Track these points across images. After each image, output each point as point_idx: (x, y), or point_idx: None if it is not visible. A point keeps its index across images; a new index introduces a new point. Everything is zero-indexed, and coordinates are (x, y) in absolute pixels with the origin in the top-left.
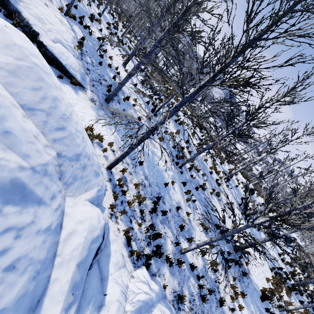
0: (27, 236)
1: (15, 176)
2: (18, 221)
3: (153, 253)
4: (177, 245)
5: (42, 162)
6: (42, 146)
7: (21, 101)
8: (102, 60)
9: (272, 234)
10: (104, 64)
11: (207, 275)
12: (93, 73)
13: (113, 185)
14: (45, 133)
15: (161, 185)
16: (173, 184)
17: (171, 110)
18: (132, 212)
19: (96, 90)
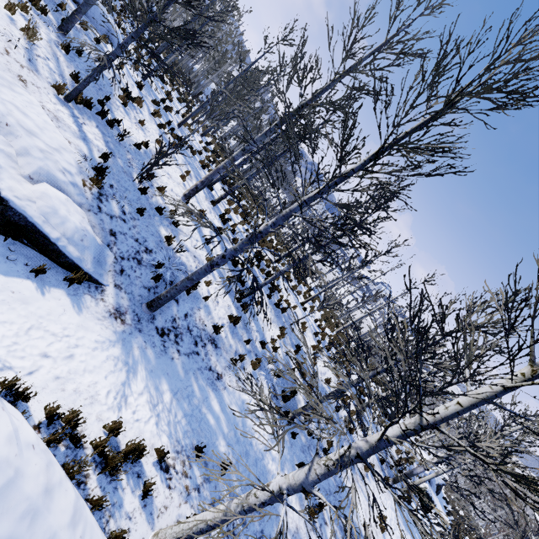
0: None
1: None
2: None
3: None
4: None
5: None
6: None
7: None
8: (143, 199)
9: None
10: (147, 207)
11: None
12: (123, 240)
13: None
14: None
15: None
16: None
17: (348, 460)
18: None
19: (129, 281)
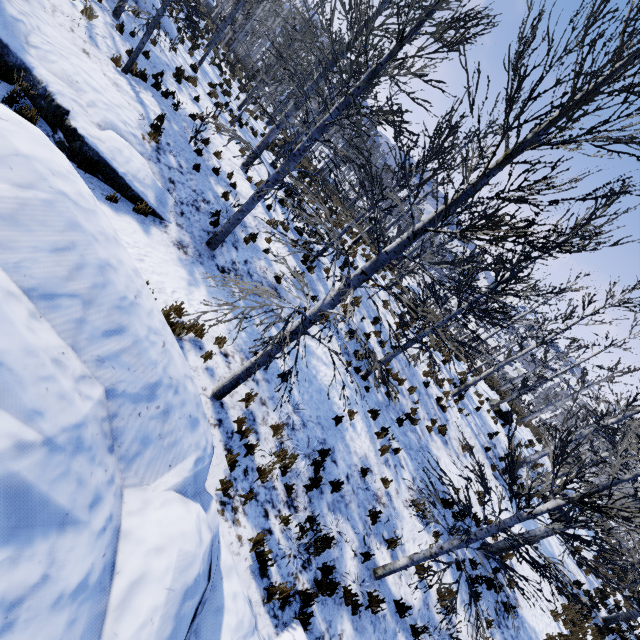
0: (30, 619)
1: (6, 472)
2: (8, 585)
3: (317, 585)
4: (366, 558)
5: (71, 422)
6: (73, 381)
7: (27, 281)
8: (200, 160)
9: (572, 535)
10: (204, 167)
11: (433, 622)
12: (182, 189)
13: (226, 433)
14: (79, 347)
15: (327, 422)
16: (352, 418)
17: (354, 278)
18: (268, 493)
19: (189, 223)
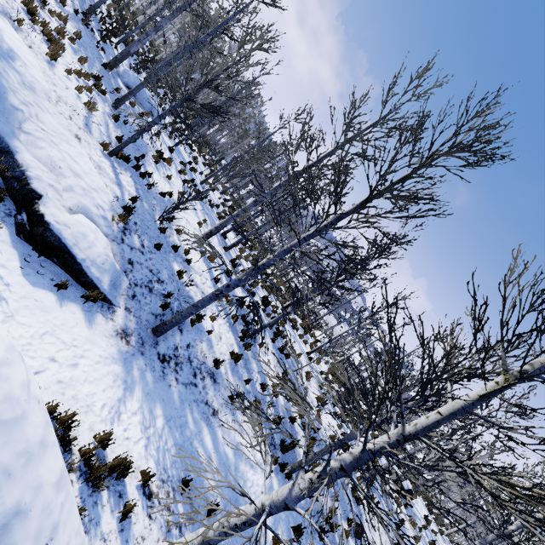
0: None
1: None
2: None
3: None
4: None
5: None
6: None
7: None
8: (162, 237)
9: None
10: (164, 244)
11: None
12: (139, 269)
13: None
14: None
15: None
16: None
17: (331, 472)
18: None
19: (139, 306)
